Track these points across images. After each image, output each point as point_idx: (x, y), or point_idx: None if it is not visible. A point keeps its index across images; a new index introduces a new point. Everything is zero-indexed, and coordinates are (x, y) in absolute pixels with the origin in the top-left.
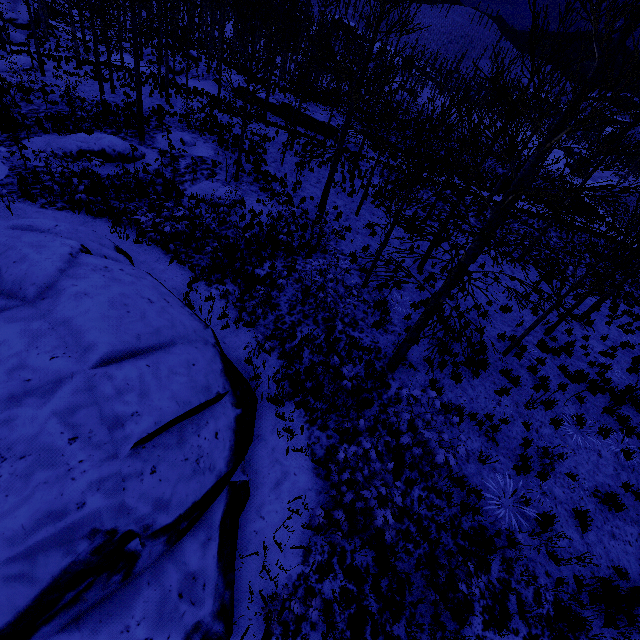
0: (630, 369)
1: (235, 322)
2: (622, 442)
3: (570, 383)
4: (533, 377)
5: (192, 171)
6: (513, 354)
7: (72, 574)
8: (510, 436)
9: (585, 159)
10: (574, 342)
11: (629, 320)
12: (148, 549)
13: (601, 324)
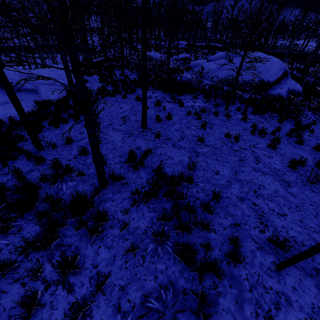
0: None
1: None
2: None
3: None
4: None
5: None
6: None
7: (284, 73)
8: None
9: None
10: None
11: None
12: (289, 76)
13: None
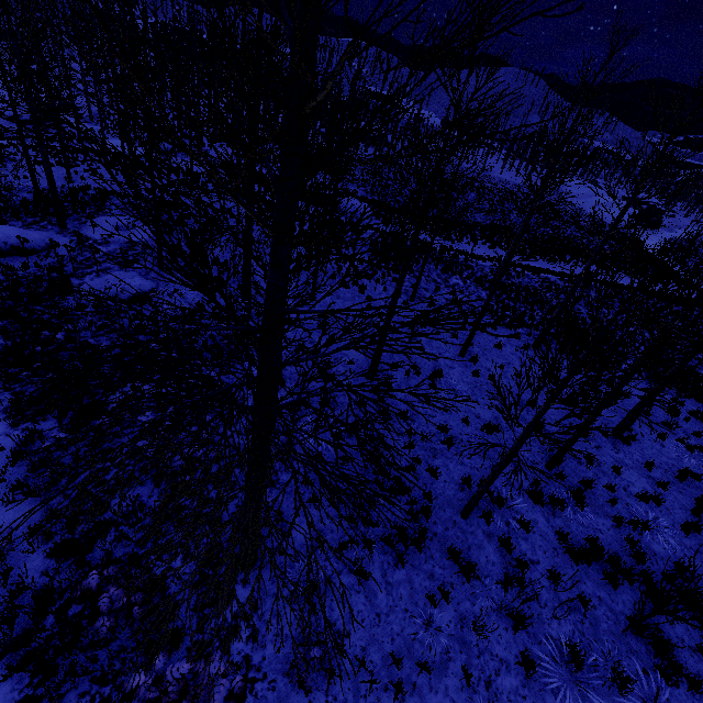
0: (685, 526)
1: (11, 490)
2: (656, 701)
3: (573, 565)
4: (506, 558)
5: (94, 261)
6: (480, 512)
7: None
8: (430, 702)
9: (382, 247)
10: (592, 481)
11: (699, 426)
12: None
13: (650, 438)
